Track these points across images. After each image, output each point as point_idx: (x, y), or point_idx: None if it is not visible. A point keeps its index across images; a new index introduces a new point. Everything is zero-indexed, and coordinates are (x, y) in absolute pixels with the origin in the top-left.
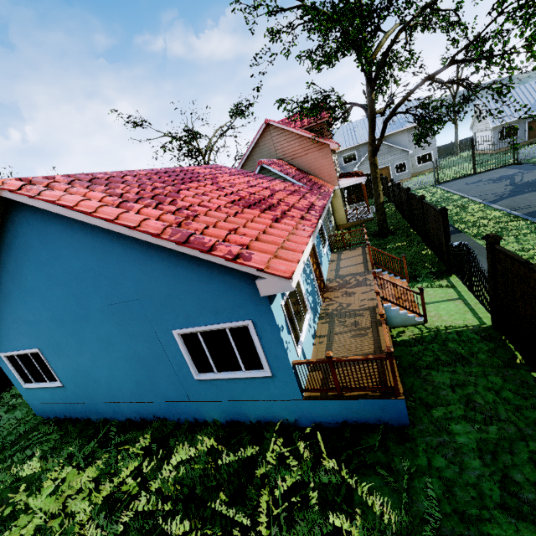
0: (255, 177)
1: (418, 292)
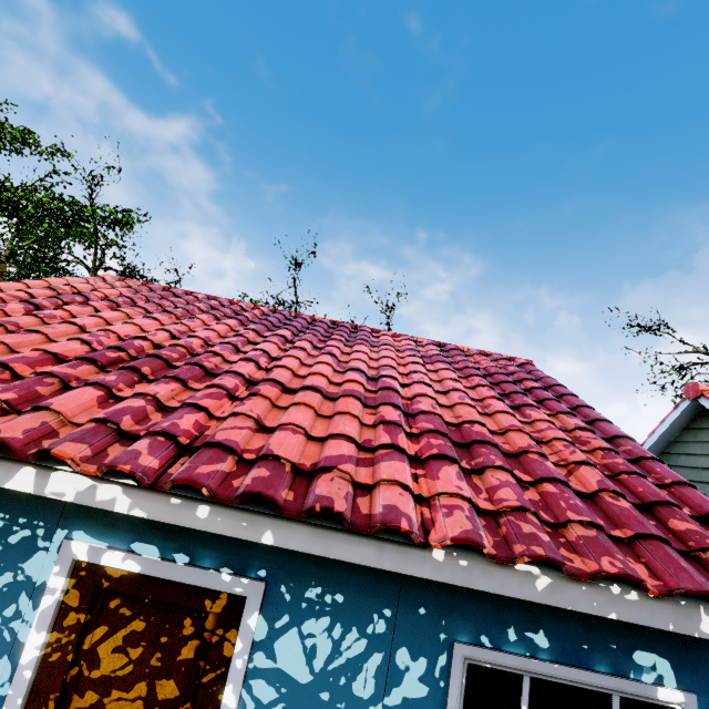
0: (484, 382)
1: None
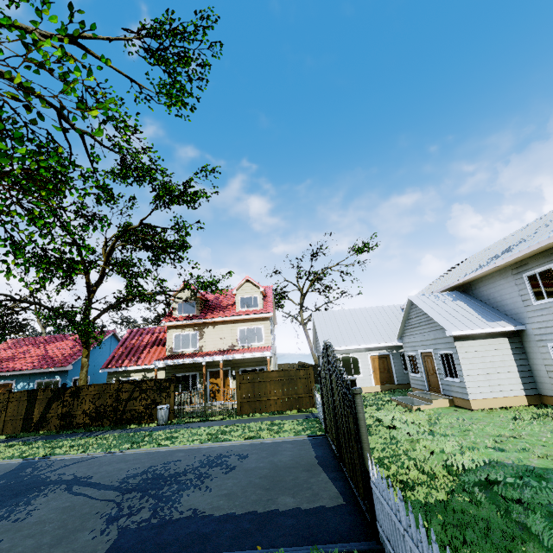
0: (74, 344)
1: None
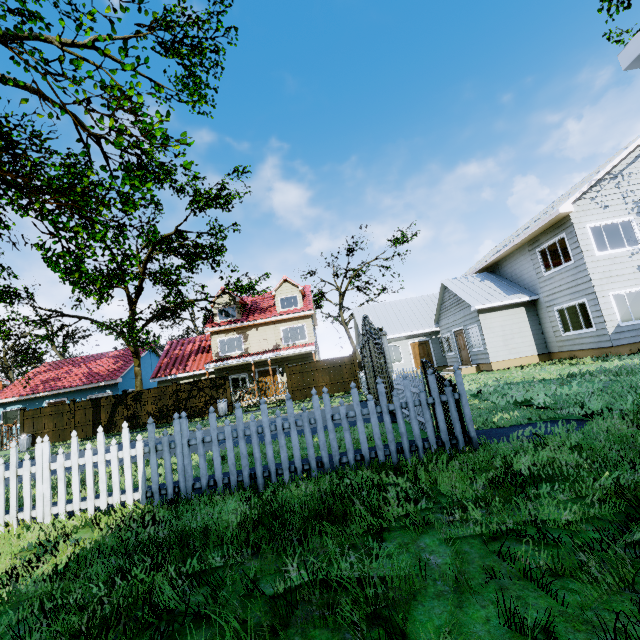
0: (116, 360)
1: (1, 435)
